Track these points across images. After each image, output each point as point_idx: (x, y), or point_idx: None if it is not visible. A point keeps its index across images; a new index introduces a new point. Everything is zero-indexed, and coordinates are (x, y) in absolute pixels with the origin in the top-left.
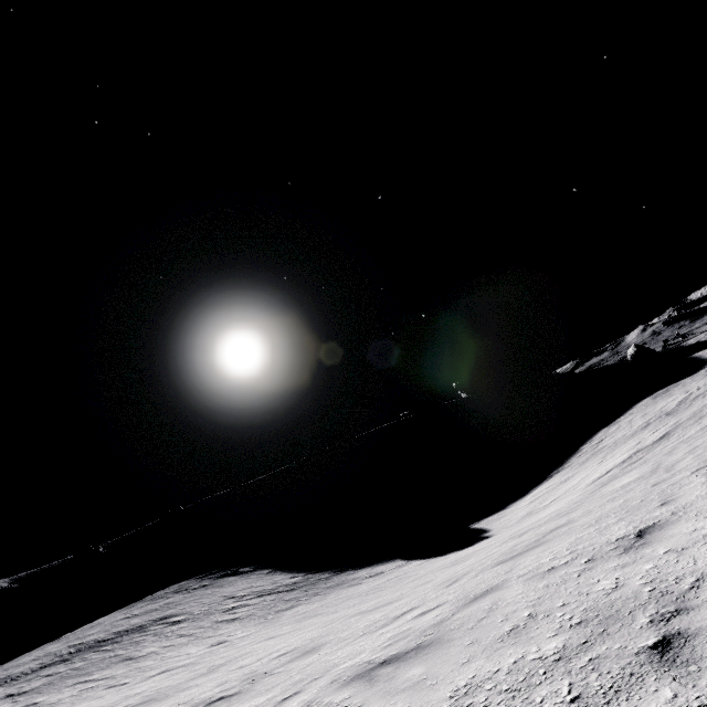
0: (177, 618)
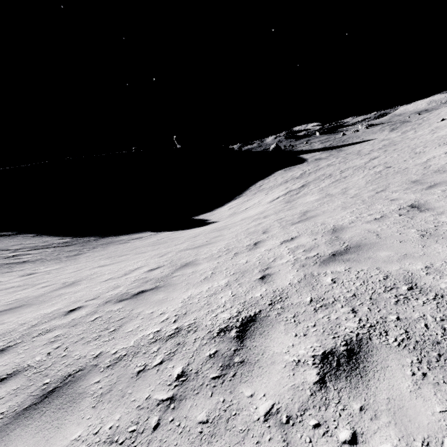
0: None
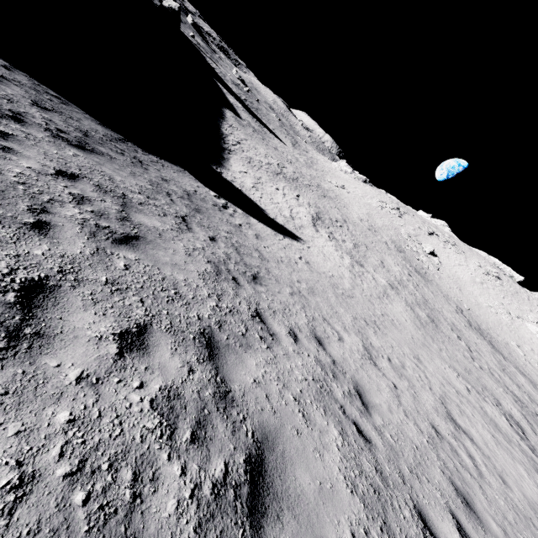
0: None
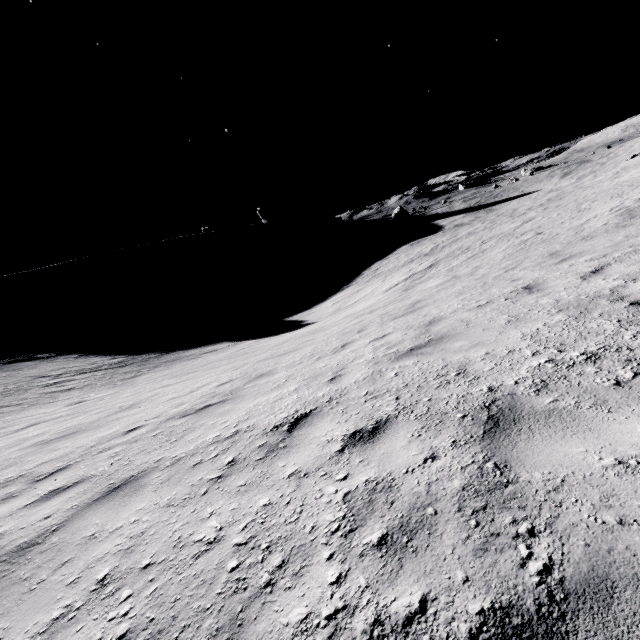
0: None
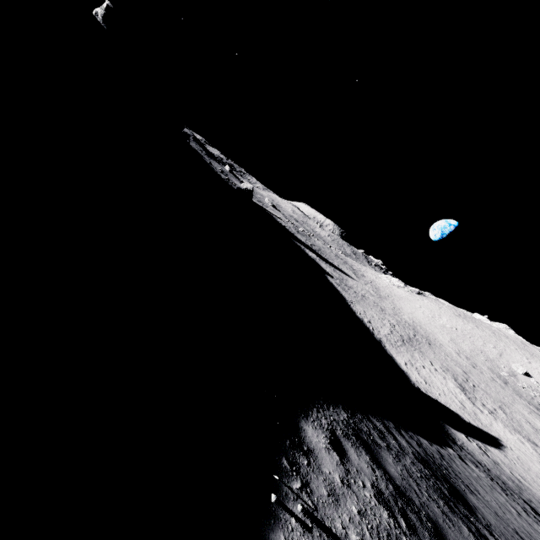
0: None
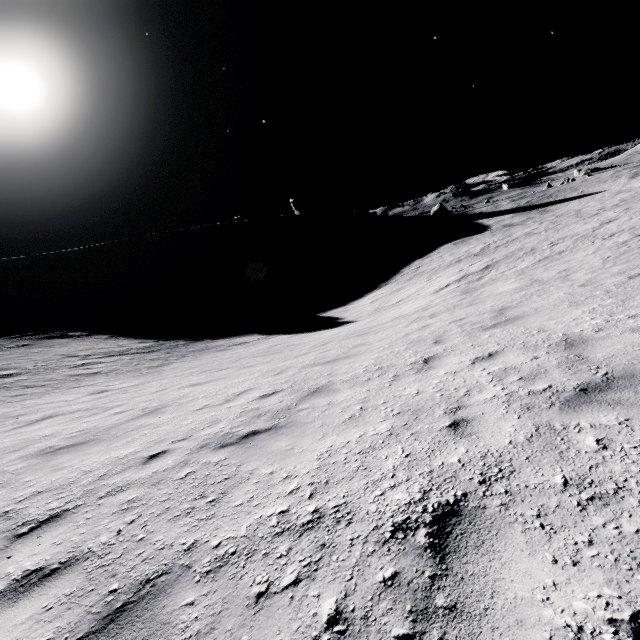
0: (4, 372)
